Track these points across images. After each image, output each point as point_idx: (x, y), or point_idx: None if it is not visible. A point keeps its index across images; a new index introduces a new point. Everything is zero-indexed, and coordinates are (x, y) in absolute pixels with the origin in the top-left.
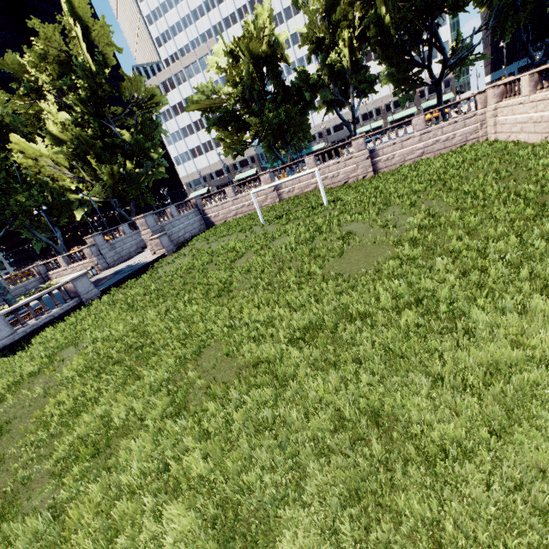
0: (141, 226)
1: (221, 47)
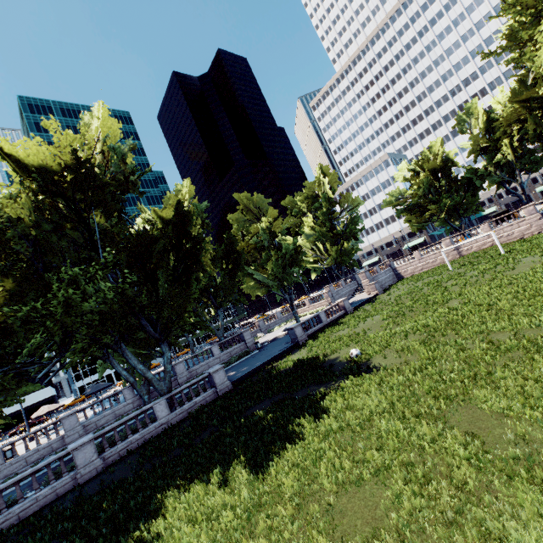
0: (361, 278)
1: (403, 167)
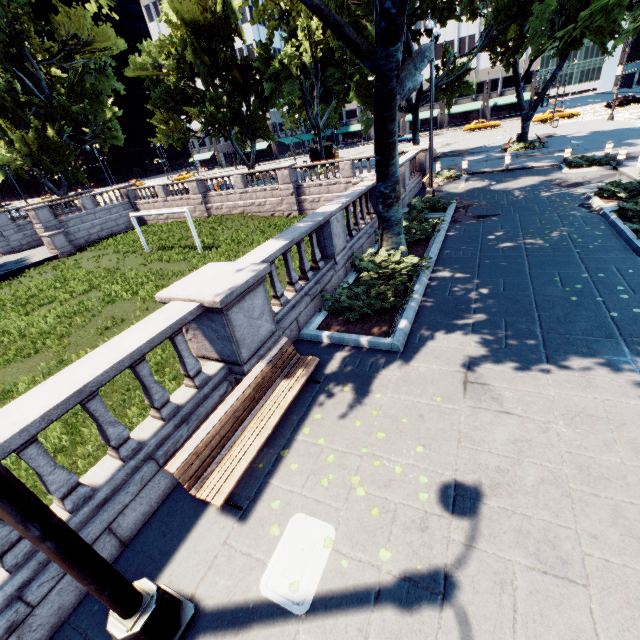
0: (33, 219)
1: None
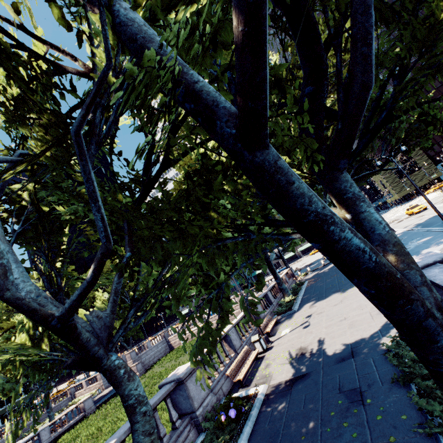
0: (128, 358)
1: None
